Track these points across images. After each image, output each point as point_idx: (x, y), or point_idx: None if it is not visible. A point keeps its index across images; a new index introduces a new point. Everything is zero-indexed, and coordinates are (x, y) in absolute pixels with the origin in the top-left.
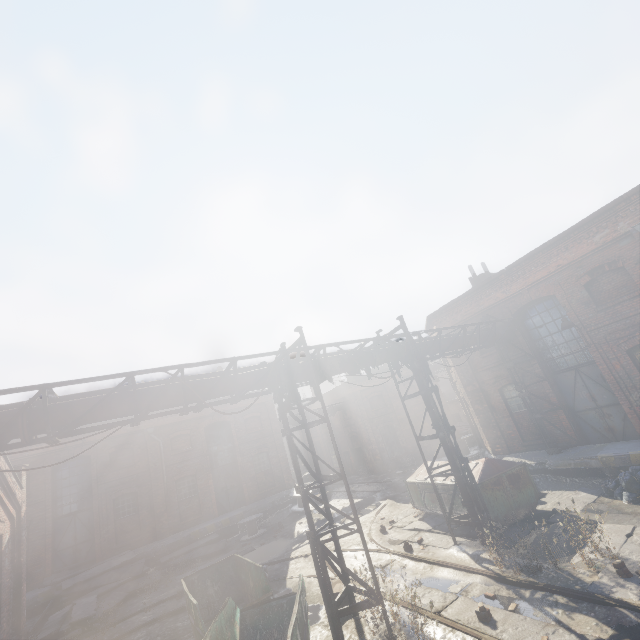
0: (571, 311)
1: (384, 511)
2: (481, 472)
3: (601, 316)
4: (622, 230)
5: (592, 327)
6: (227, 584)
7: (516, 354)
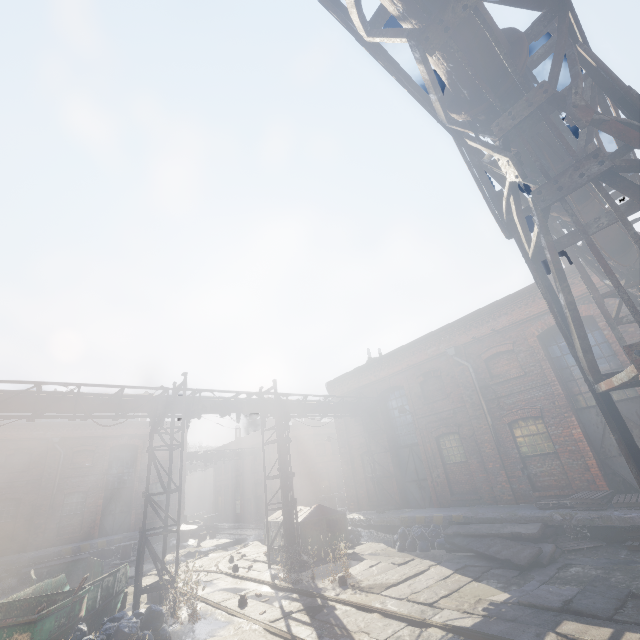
0: (410, 401)
1: (245, 548)
2: (308, 514)
3: (426, 408)
4: (442, 350)
5: (420, 415)
6: (72, 581)
7: (375, 427)
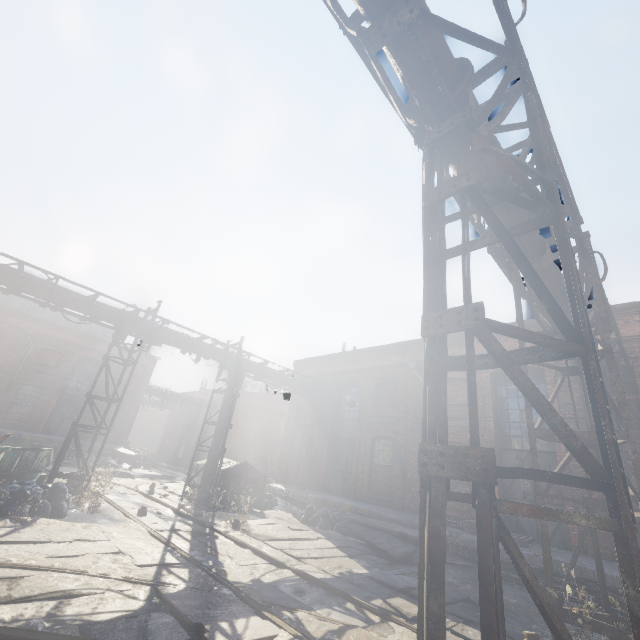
0: (362, 399)
1: (170, 483)
2: (233, 465)
3: (373, 409)
4: (406, 361)
5: (366, 414)
6: None
7: (324, 413)
